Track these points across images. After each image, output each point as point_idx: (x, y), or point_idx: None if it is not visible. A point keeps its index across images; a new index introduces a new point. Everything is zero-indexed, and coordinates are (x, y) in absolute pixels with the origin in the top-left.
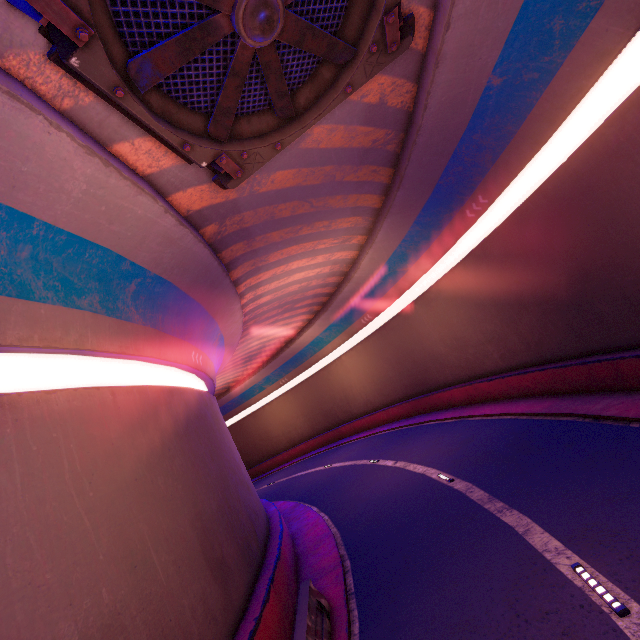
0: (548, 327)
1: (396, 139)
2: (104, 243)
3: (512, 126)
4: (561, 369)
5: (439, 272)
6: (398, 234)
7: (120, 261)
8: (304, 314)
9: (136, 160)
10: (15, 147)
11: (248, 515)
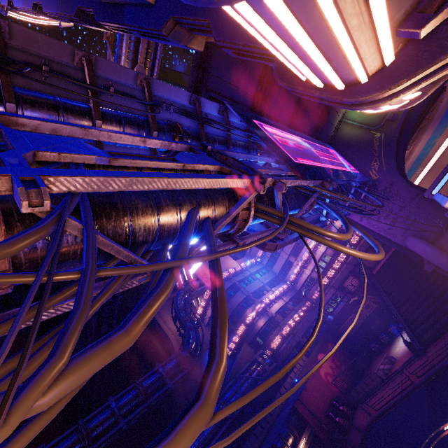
0: None
1: None
2: None
3: None
4: None
5: None
6: (430, 132)
7: None
8: None
9: None
10: None
11: None
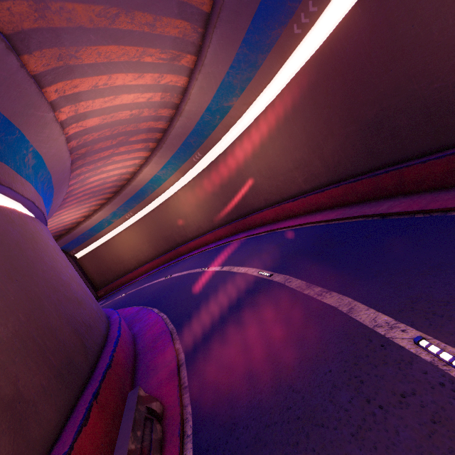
0: (348, 149)
1: None
2: None
3: None
4: (353, 183)
5: (260, 107)
6: (227, 56)
7: None
8: (141, 151)
9: None
10: None
11: (74, 330)
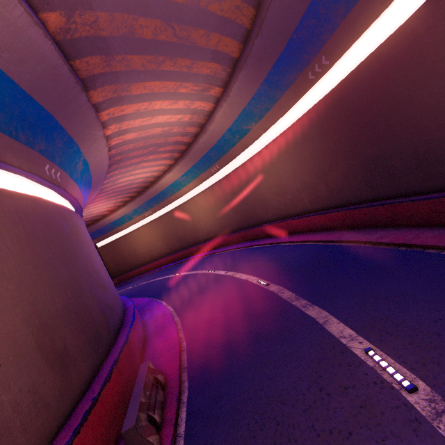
0: (350, 179)
1: None
2: None
3: None
4: (352, 210)
5: (276, 132)
6: (249, 90)
7: None
8: (166, 159)
9: None
10: None
11: (101, 310)
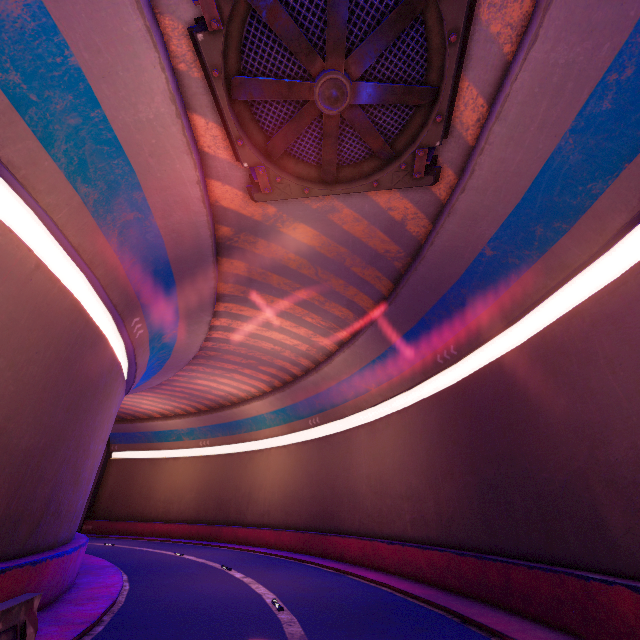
0: (464, 503)
1: (404, 260)
2: (135, 165)
3: (492, 295)
4: (459, 556)
5: (396, 406)
6: (376, 348)
7: (137, 188)
8: (263, 382)
9: (202, 135)
10: (126, 57)
11: (49, 498)
